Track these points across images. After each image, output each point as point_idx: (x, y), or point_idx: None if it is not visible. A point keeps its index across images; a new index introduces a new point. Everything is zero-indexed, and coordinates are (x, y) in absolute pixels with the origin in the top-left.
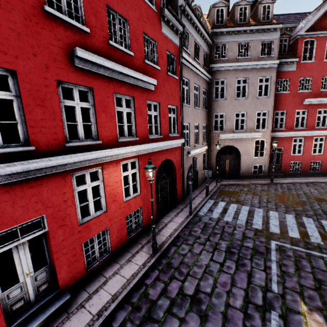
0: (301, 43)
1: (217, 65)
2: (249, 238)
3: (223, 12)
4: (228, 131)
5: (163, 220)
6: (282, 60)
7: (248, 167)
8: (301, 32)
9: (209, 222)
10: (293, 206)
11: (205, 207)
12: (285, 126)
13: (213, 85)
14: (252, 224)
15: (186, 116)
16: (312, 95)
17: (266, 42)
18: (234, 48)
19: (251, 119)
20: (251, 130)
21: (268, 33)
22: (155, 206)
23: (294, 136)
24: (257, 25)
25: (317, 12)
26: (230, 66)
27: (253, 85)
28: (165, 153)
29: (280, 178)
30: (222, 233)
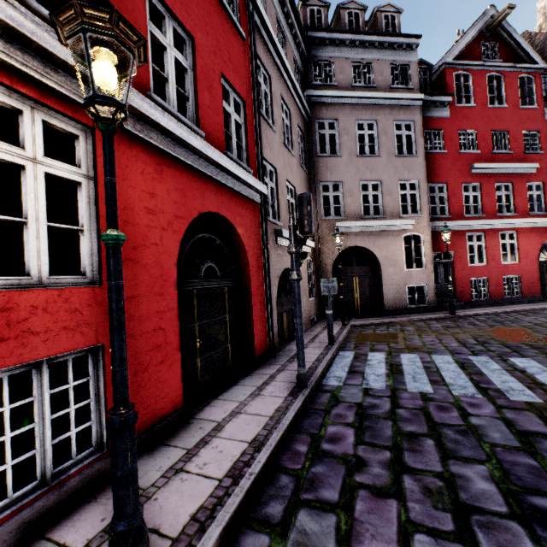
0: (451, 77)
1: (320, 93)
2: (545, 439)
3: (320, 14)
4: (352, 216)
5: (210, 415)
6: (427, 98)
7: (397, 291)
8: (448, 59)
9: (367, 401)
10: (546, 345)
11: (337, 366)
12: (450, 211)
13: (314, 129)
14: (500, 391)
15: (267, 146)
16: (482, 160)
17: (398, 65)
18: (346, 69)
19: (390, 194)
20: (394, 216)
21: (399, 52)
22: (177, 356)
23: (467, 230)
24: (381, 34)
25: (465, 34)
26: (342, 96)
27: (387, 133)
28: (215, 195)
29: (461, 309)
30: (435, 433)
